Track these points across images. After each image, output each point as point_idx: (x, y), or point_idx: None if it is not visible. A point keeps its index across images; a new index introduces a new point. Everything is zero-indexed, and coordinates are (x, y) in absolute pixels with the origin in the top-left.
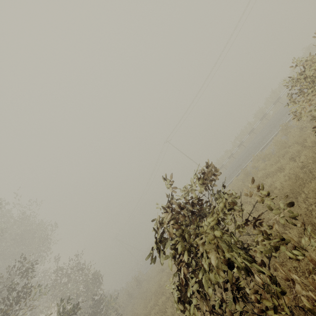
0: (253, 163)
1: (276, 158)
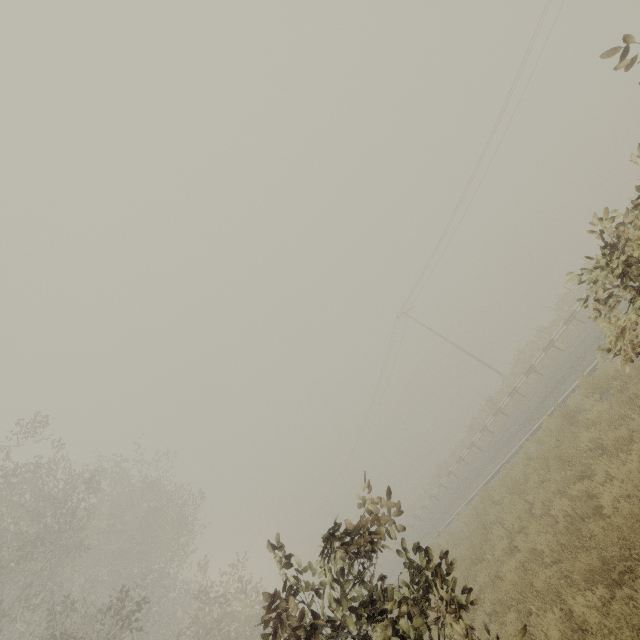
0: (582, 391)
1: (623, 405)
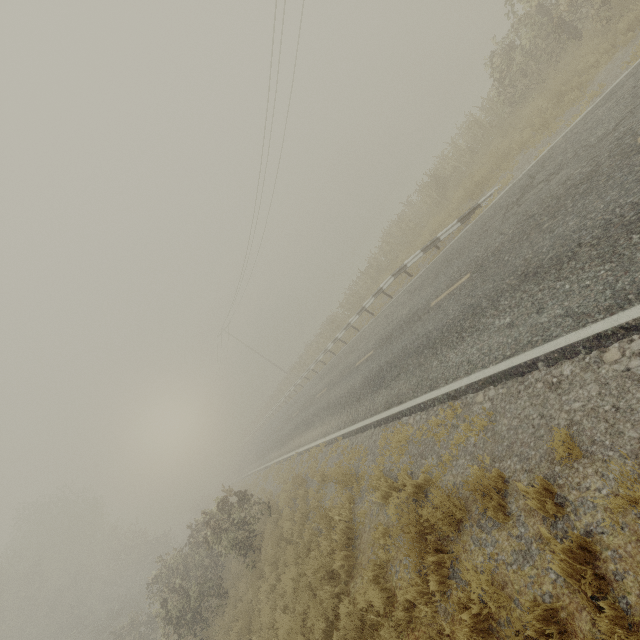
0: None
1: None
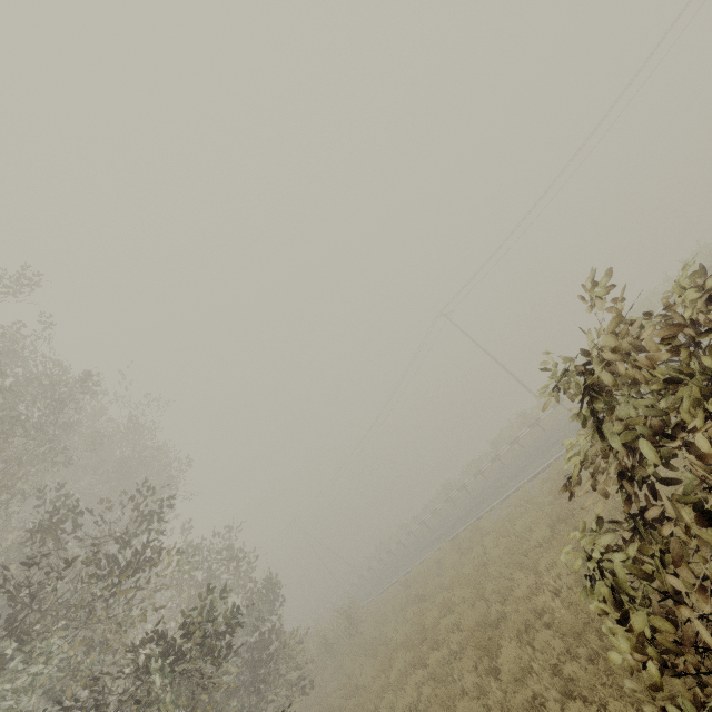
0: None
1: None
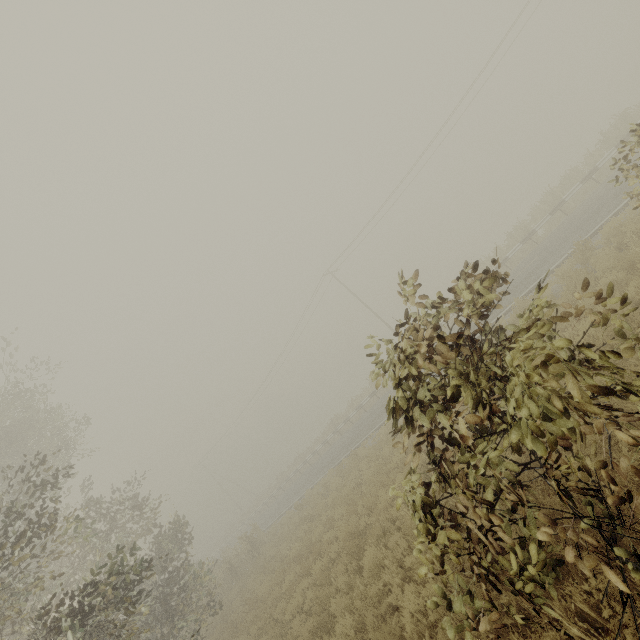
0: (512, 314)
1: (568, 299)
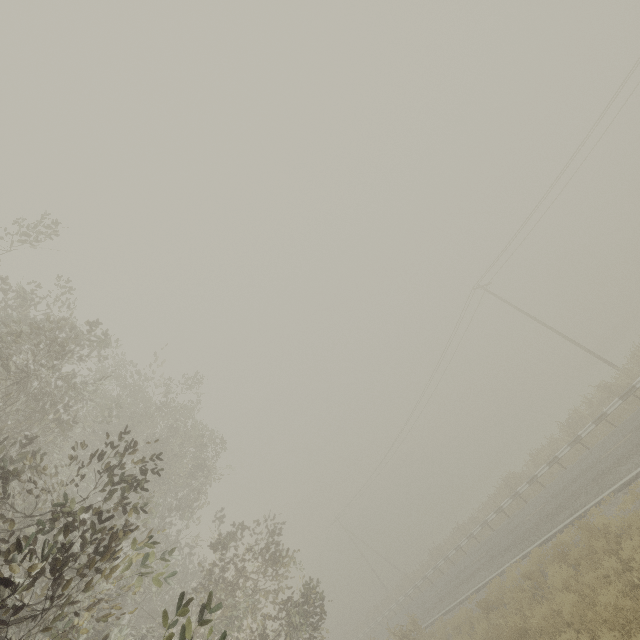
0: None
1: None
